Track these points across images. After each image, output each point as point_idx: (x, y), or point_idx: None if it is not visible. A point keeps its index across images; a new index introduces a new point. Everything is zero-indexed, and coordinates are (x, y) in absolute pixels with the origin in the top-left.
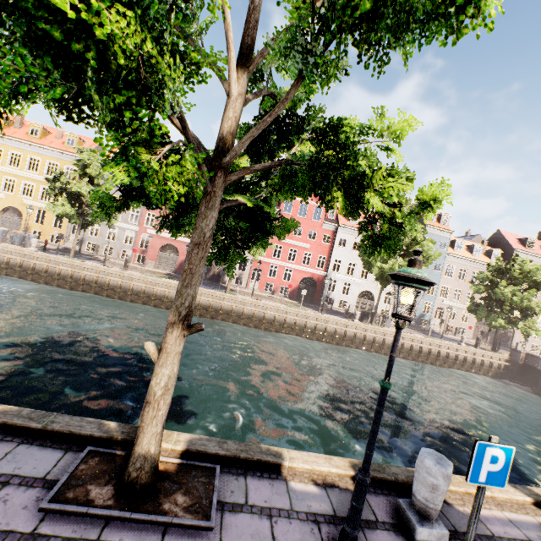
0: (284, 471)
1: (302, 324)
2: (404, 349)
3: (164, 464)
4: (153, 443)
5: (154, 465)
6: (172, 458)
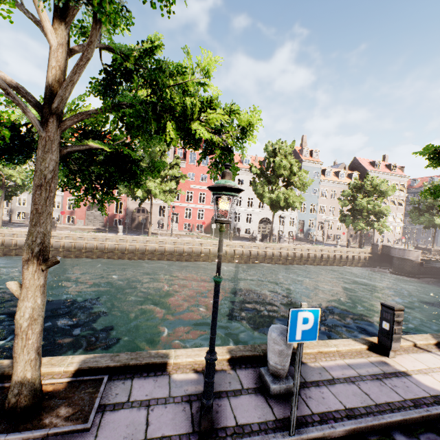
0: (169, 367)
1: (215, 251)
2: (296, 257)
3: (54, 385)
4: (29, 369)
5: (34, 388)
6: (62, 378)
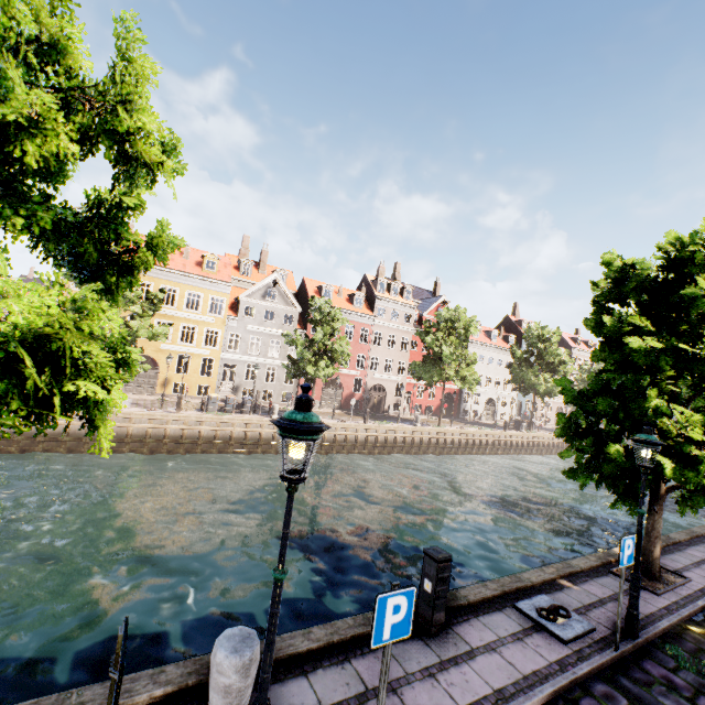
0: None
1: (496, 443)
2: (555, 447)
3: None
4: None
5: None
6: None
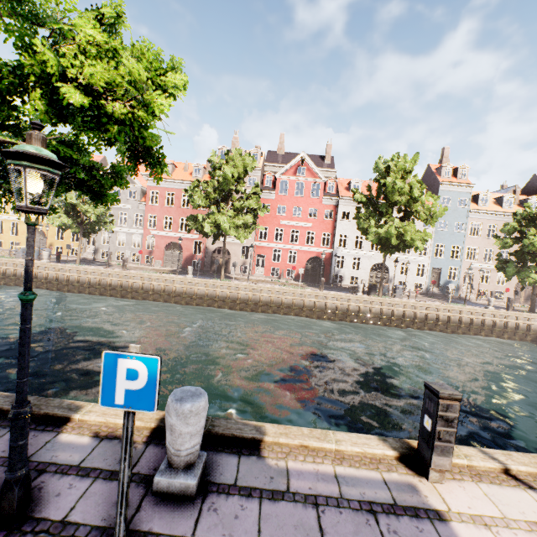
0: (70, 424)
1: (300, 303)
2: (417, 319)
3: None
4: None
5: None
6: None
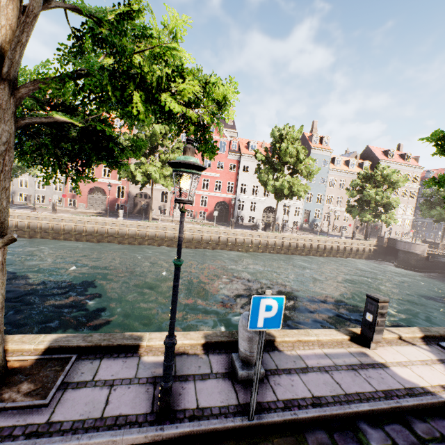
0: (141, 349)
1: (216, 239)
2: (299, 248)
3: (21, 362)
4: None
5: None
6: (30, 356)
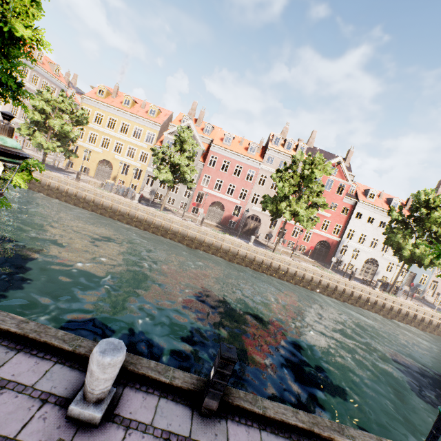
0: None
1: (333, 286)
2: (416, 320)
3: None
4: None
5: None
6: None
